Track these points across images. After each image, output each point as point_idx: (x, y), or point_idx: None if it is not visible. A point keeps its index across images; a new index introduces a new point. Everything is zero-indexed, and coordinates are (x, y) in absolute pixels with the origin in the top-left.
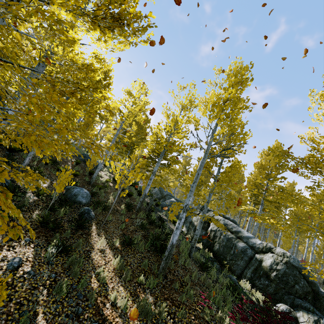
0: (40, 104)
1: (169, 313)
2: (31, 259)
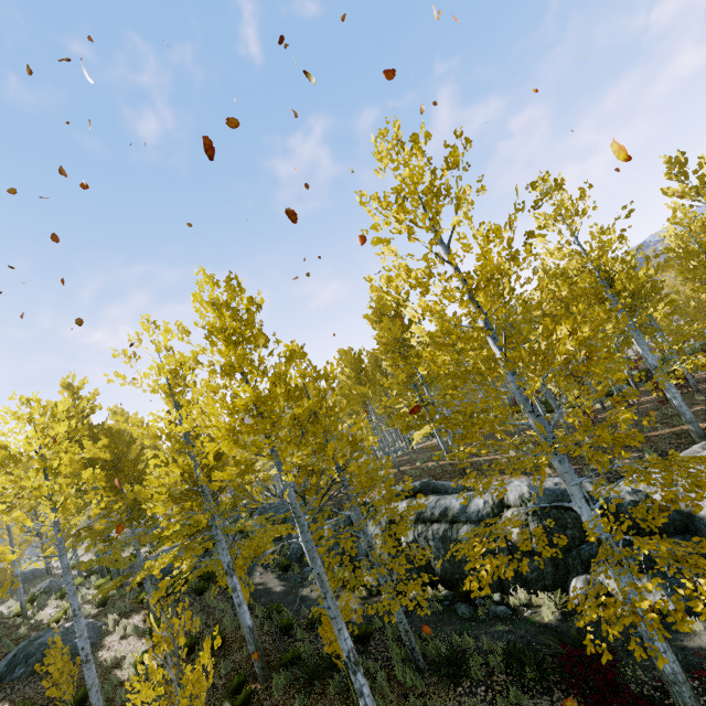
0: None
1: None
2: None
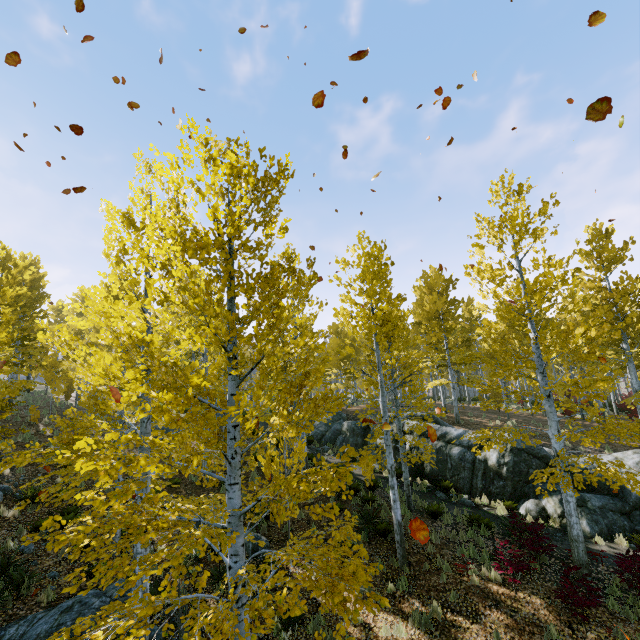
0: None
1: (441, 604)
2: None
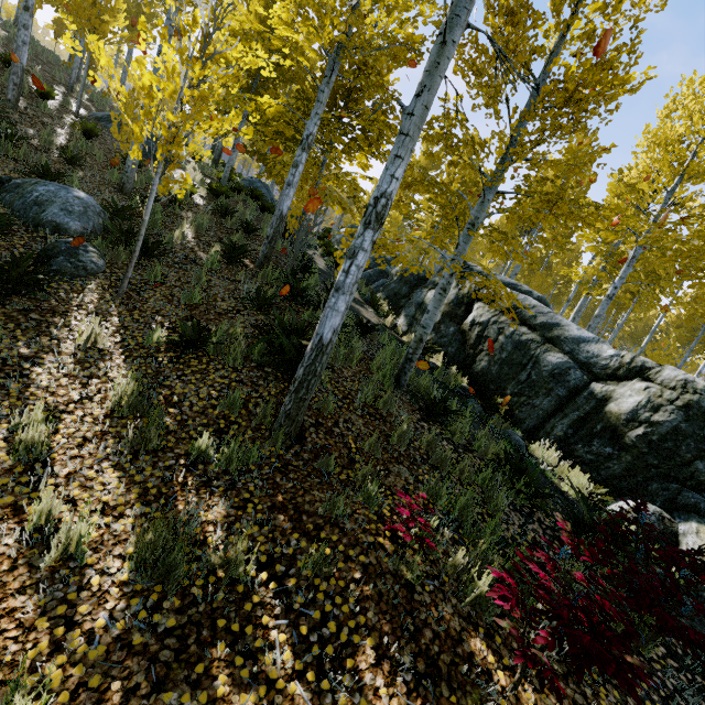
0: None
1: (272, 557)
2: None
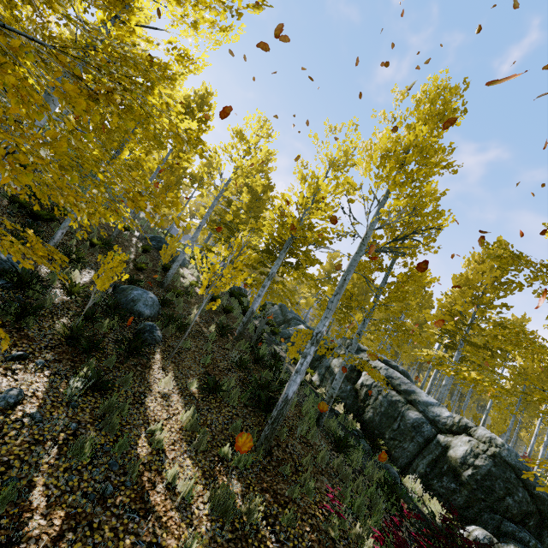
0: (22, 88)
1: (266, 514)
2: (40, 394)
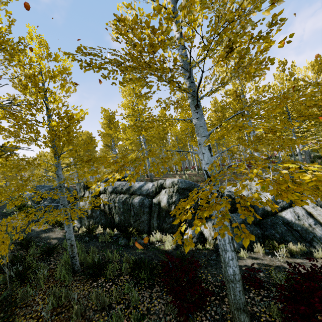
0: None
1: None
2: None
